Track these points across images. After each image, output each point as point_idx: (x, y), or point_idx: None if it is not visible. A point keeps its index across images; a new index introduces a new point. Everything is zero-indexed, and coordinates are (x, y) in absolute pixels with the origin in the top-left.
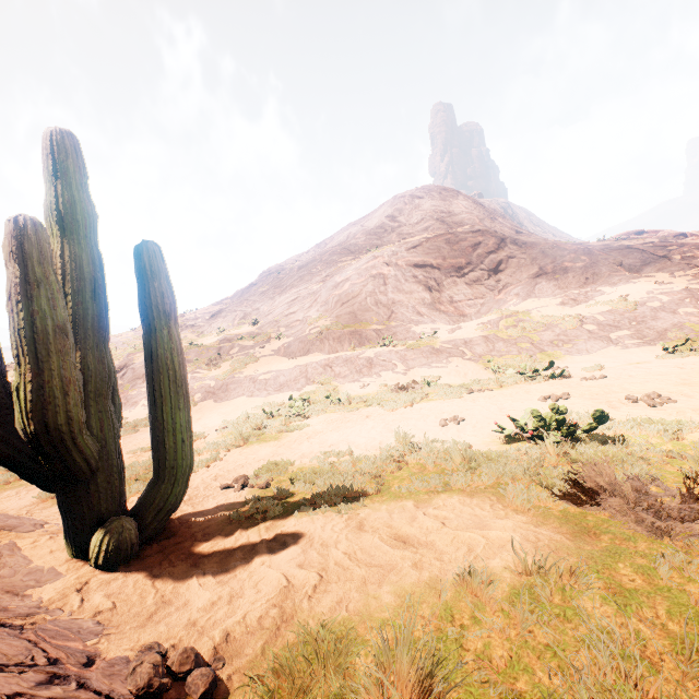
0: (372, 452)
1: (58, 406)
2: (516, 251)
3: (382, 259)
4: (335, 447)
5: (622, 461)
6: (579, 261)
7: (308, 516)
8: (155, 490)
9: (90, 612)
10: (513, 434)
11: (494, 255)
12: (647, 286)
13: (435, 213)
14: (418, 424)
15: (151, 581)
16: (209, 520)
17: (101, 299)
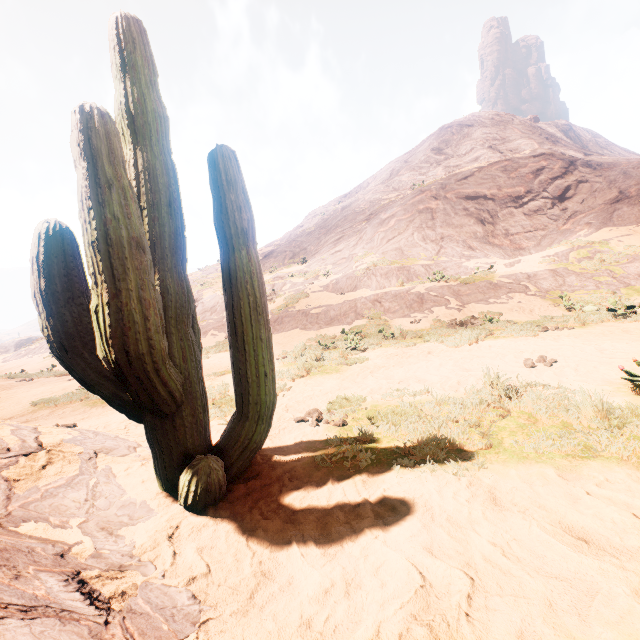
0: (454, 393)
1: (138, 333)
2: (588, 175)
3: (430, 193)
4: (406, 384)
5: None
6: None
7: (410, 471)
8: (239, 427)
9: (183, 577)
10: None
11: (560, 180)
12: None
13: (486, 141)
14: (496, 363)
15: (244, 537)
16: (291, 460)
17: (176, 215)
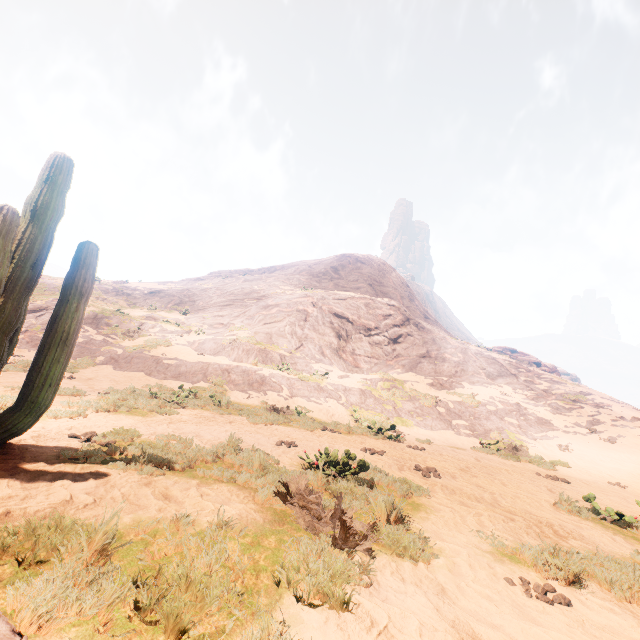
0: (207, 447)
1: None
2: (415, 331)
3: (312, 299)
4: (184, 435)
5: (345, 493)
6: (456, 356)
7: (119, 469)
8: (10, 414)
9: None
10: (312, 463)
11: (398, 328)
12: (493, 392)
13: (369, 279)
14: (262, 439)
15: None
16: (43, 452)
17: (37, 269)
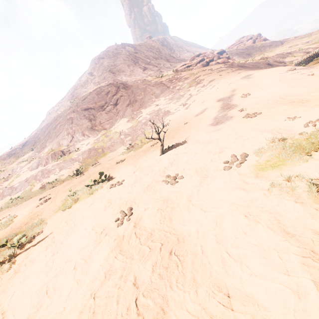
0: None
1: None
2: (123, 92)
3: (72, 109)
4: None
5: None
6: (141, 95)
7: None
8: None
9: None
10: None
11: (115, 96)
12: (150, 109)
13: (108, 67)
14: None
15: None
16: None
17: None
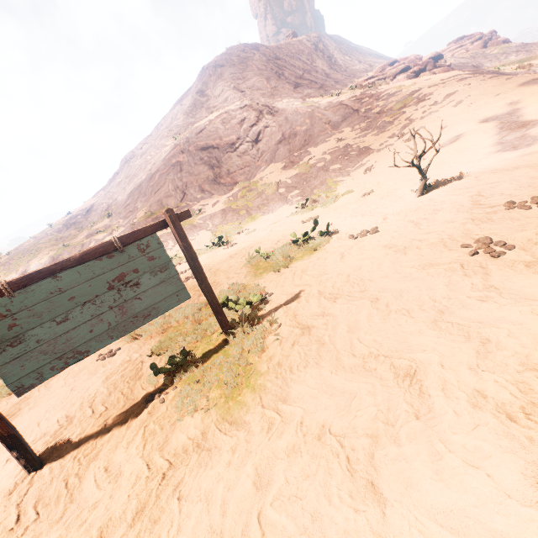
0: None
1: None
2: (270, 121)
3: (179, 147)
4: None
5: None
6: (304, 125)
7: None
8: None
9: None
10: None
11: (255, 127)
12: (328, 146)
13: (233, 81)
14: None
15: None
16: None
17: None
